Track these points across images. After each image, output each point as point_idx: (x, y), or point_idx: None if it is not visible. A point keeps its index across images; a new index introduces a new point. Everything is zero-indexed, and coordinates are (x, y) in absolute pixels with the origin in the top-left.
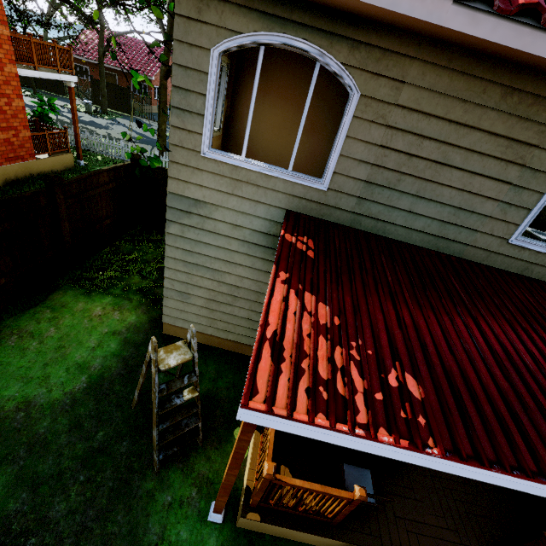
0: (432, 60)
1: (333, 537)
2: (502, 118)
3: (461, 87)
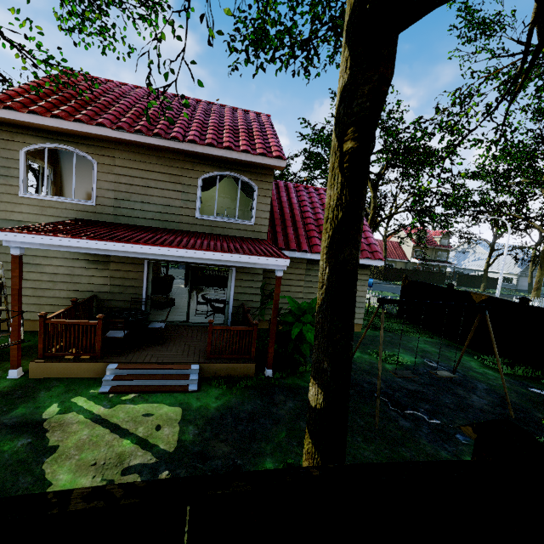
0: (123, 149)
1: (96, 361)
2: (162, 167)
3: (139, 157)
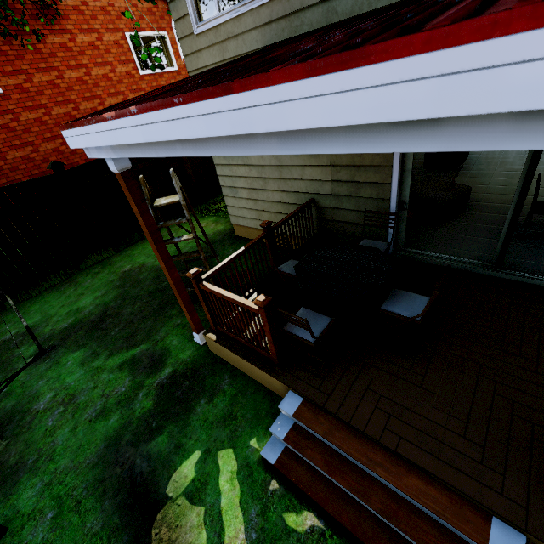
0: None
1: (271, 373)
2: None
3: None
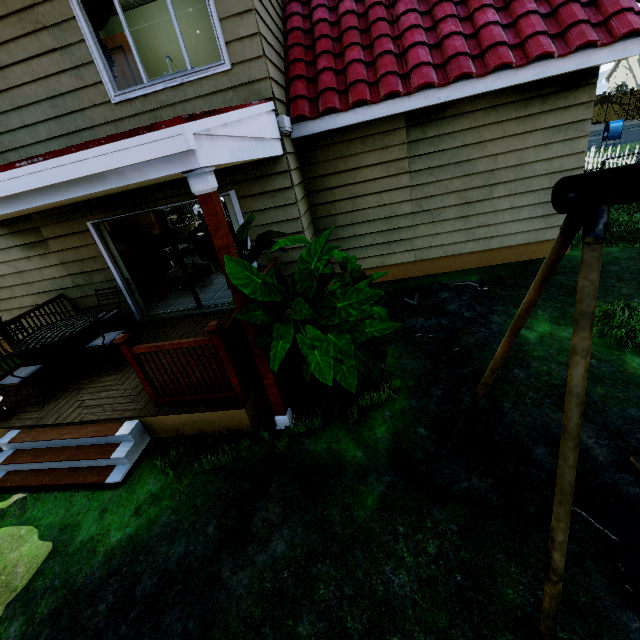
0: None
1: None
2: None
3: None
